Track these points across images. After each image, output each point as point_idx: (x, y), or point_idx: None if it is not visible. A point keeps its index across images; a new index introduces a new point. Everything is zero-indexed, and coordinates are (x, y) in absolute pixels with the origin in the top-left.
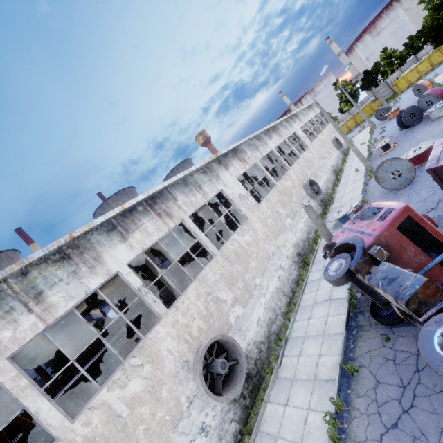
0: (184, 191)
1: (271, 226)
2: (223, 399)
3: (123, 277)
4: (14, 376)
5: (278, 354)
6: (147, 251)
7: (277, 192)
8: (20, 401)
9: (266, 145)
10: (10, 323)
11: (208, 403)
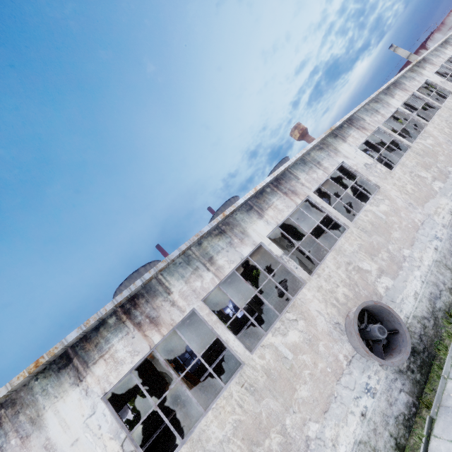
0: (304, 170)
1: (413, 193)
2: (388, 363)
3: (265, 247)
4: (208, 313)
5: (451, 331)
6: (276, 232)
7: (413, 154)
8: (214, 331)
9: (388, 105)
10: (198, 277)
11: (368, 366)
